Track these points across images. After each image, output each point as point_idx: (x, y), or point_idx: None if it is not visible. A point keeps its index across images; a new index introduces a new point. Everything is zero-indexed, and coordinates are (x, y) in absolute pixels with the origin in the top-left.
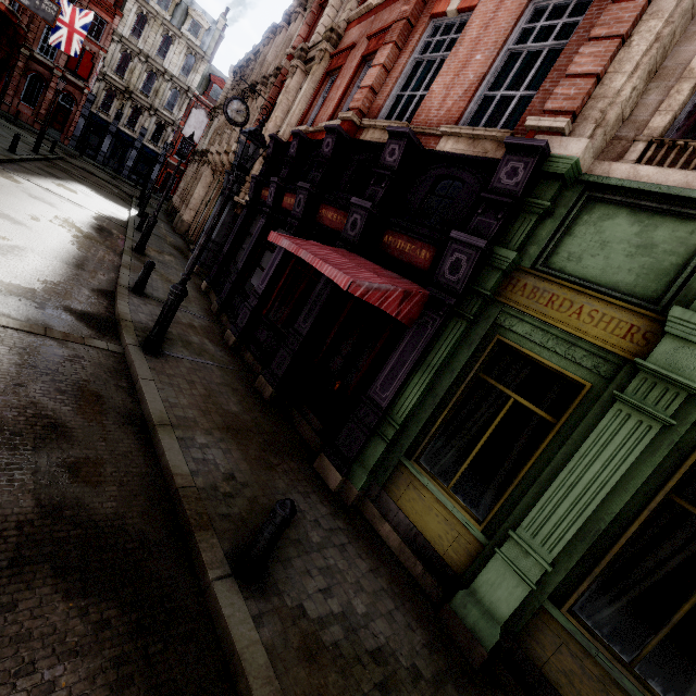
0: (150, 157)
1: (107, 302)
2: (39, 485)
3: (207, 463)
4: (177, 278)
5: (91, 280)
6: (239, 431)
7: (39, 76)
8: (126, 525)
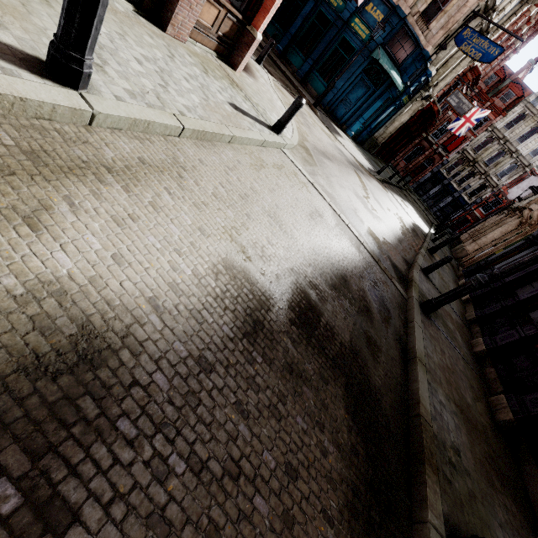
0: (459, 204)
1: (406, 267)
2: (353, 332)
3: (441, 419)
4: (447, 281)
5: (402, 251)
6: (470, 421)
7: (422, 148)
8: (381, 403)
